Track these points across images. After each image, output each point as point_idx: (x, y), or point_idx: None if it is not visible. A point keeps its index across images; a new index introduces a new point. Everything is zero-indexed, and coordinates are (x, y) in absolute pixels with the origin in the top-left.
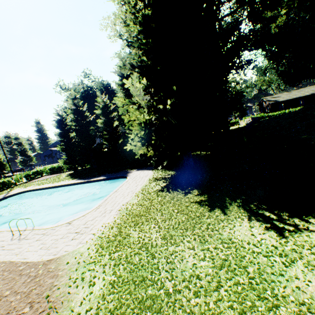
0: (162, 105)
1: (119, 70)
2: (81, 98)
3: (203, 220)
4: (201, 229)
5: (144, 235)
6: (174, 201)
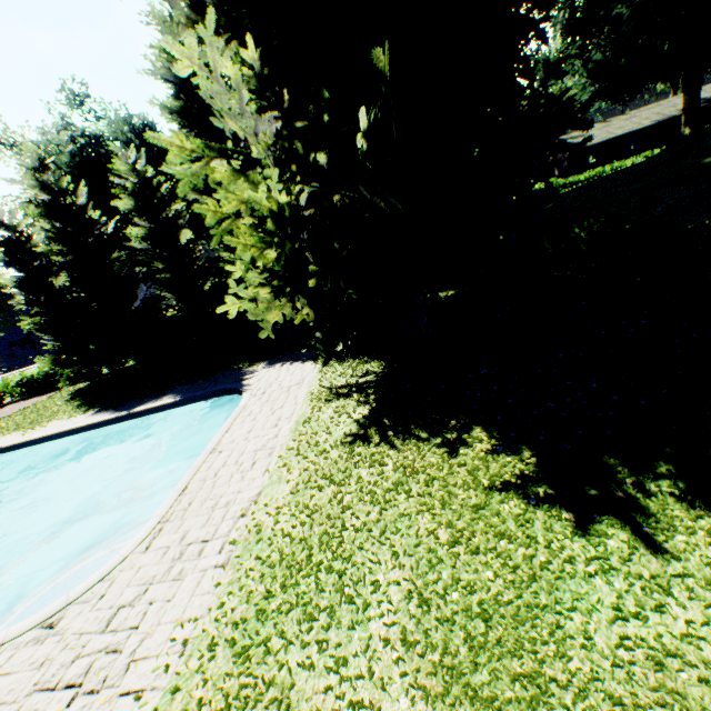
0: (327, 150)
1: (166, 62)
2: (75, 172)
3: (583, 592)
4: (602, 651)
5: (357, 704)
6: (423, 485)
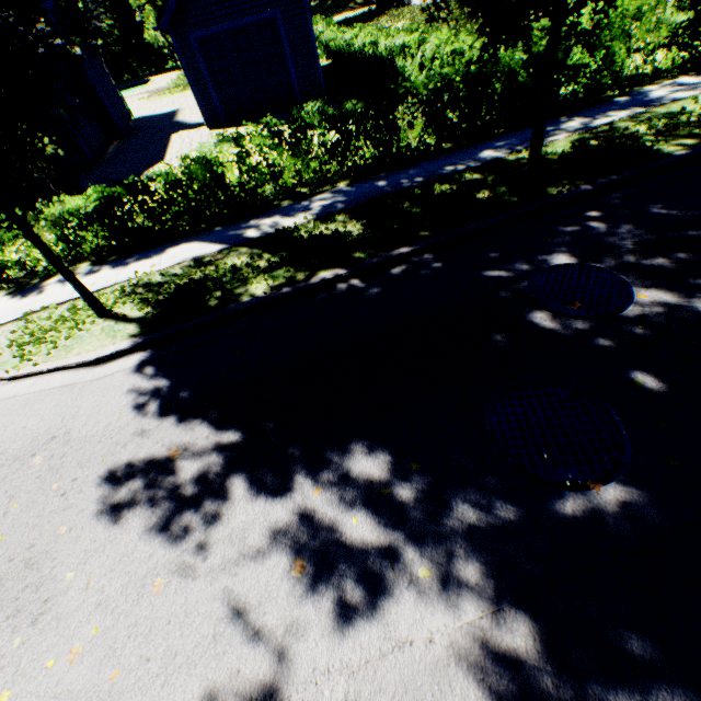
0: None
1: None
2: None
3: None
4: None
5: None
6: None
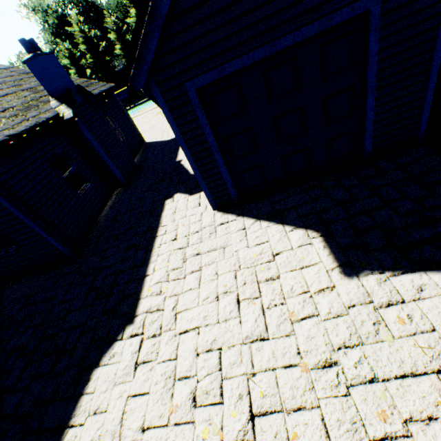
0: None
1: None
2: (60, 23)
3: None
4: None
5: None
6: None
